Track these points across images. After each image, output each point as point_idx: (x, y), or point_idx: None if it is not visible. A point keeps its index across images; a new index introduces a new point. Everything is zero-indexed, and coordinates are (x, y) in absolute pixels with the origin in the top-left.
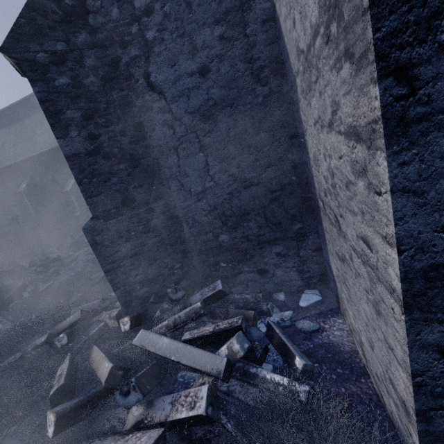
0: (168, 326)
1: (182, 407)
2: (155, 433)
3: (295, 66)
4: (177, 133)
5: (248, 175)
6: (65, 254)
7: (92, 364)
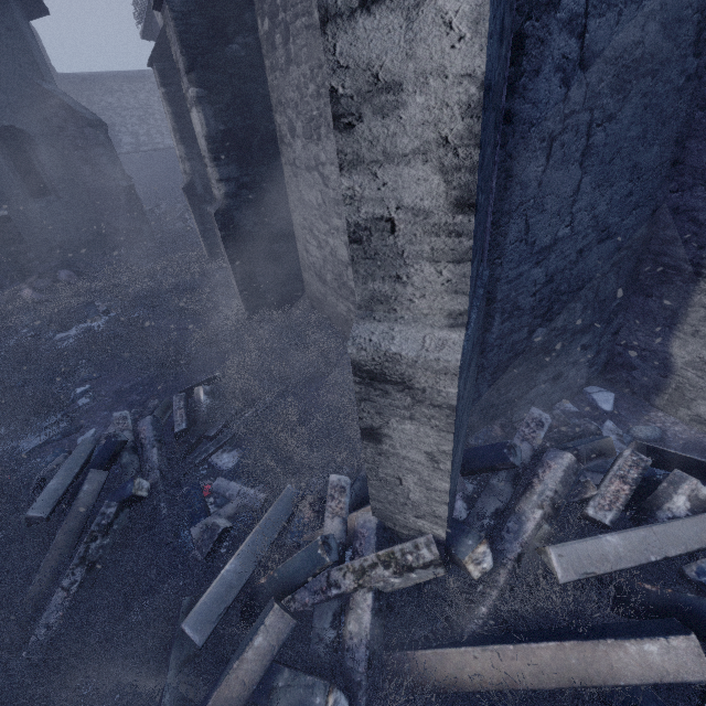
0: (548, 517)
1: None
2: None
3: None
4: (569, 102)
5: (611, 219)
6: None
7: (514, 684)
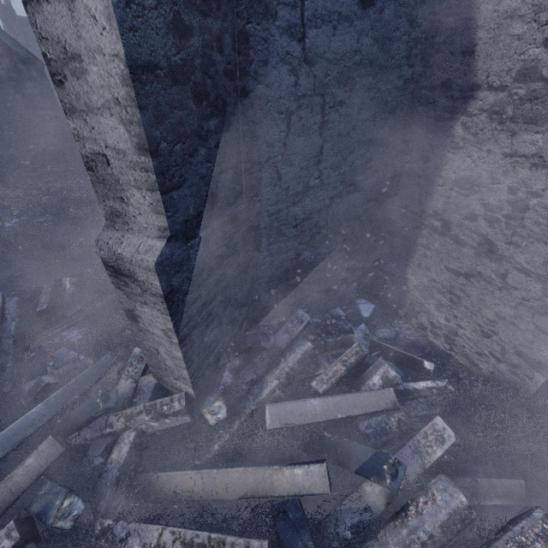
0: (282, 385)
1: (431, 448)
2: (441, 484)
3: (492, 78)
4: (300, 87)
5: (356, 177)
6: None
7: (211, 496)
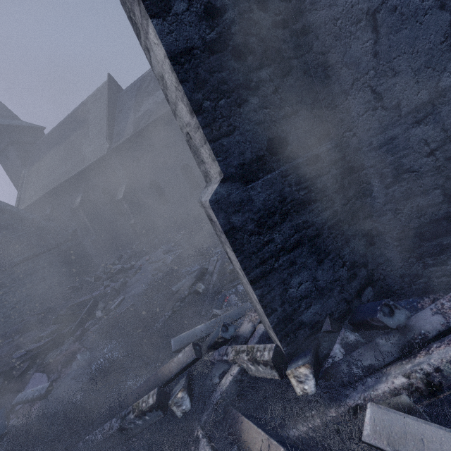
0: (414, 390)
1: None
2: None
3: None
4: None
5: None
6: (128, 265)
7: None
